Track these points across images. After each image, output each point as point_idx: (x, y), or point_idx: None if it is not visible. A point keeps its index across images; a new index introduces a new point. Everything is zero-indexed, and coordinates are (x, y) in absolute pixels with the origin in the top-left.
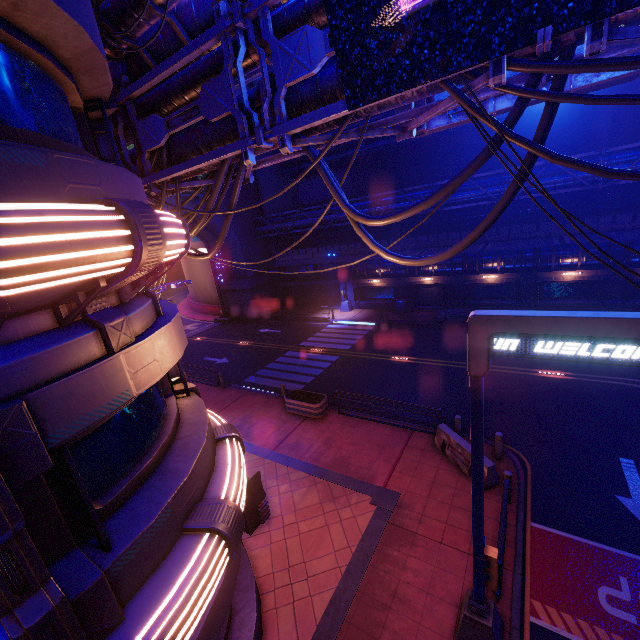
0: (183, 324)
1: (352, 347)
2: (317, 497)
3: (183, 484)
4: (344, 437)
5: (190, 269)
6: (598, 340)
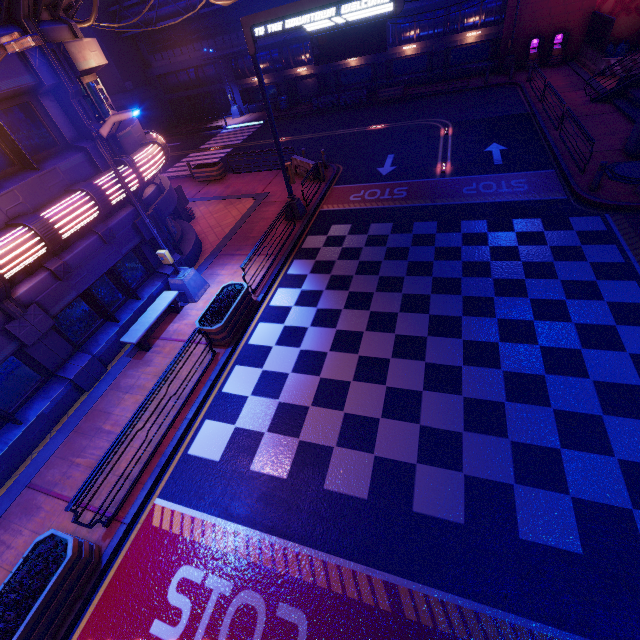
0: None
1: (243, 141)
2: (223, 206)
3: (133, 126)
4: (238, 182)
5: None
6: (283, 19)
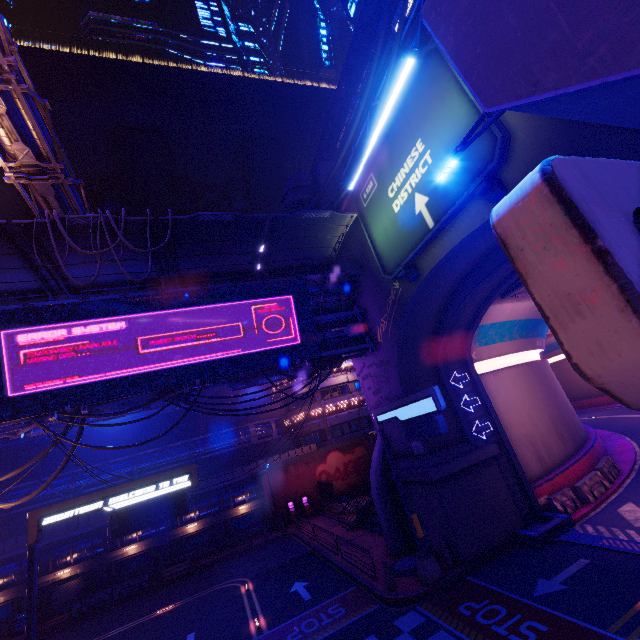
0: None
1: None
2: None
3: None
4: None
5: None
6: (83, 505)
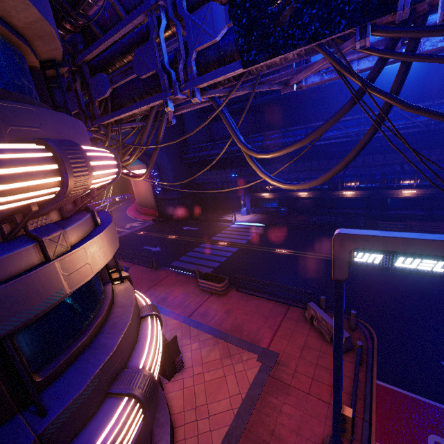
0: (131, 222)
1: (248, 242)
2: (218, 354)
3: (109, 357)
4: (240, 309)
5: (136, 183)
6: (443, 259)
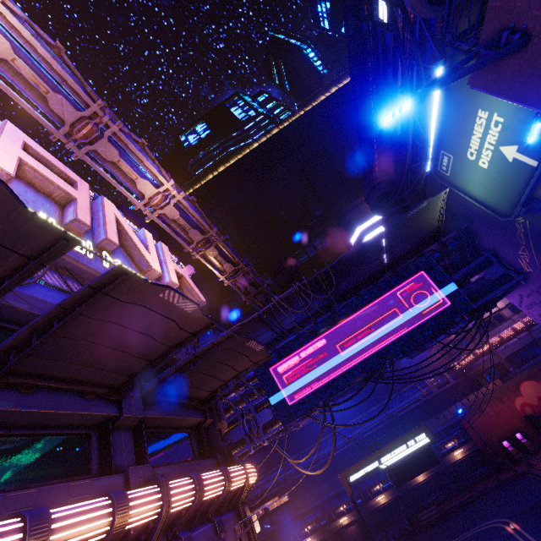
0: None
1: None
2: None
3: None
4: None
5: None
6: (366, 466)
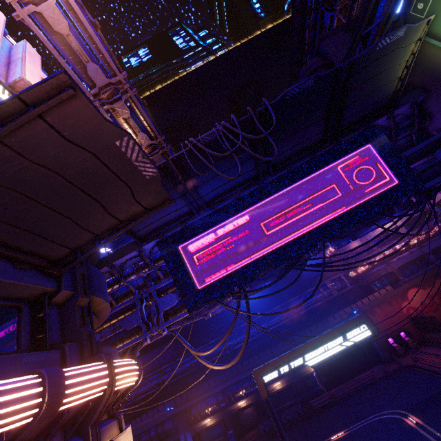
0: None
1: None
2: None
3: None
4: None
5: None
6: (288, 362)
